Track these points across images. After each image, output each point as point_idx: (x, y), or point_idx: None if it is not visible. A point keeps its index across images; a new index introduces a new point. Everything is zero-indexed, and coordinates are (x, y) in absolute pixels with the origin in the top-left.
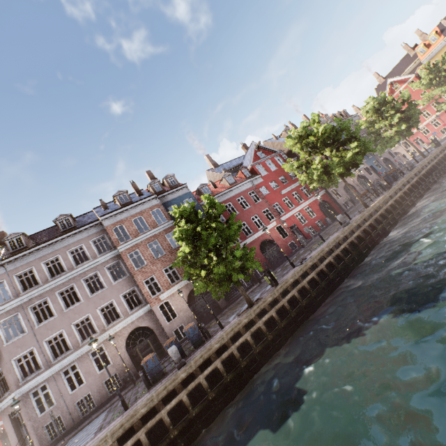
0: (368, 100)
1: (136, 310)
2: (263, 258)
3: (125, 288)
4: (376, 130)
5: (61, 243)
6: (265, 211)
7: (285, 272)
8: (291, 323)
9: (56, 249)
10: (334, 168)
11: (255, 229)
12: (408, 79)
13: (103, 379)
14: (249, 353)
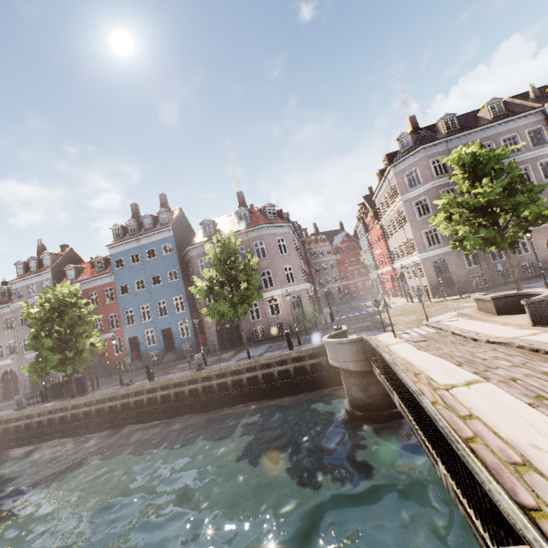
0: None
1: None
2: None
3: None
4: None
5: (496, 129)
6: None
7: None
8: None
9: (490, 134)
10: None
11: None
12: None
13: (521, 262)
14: None
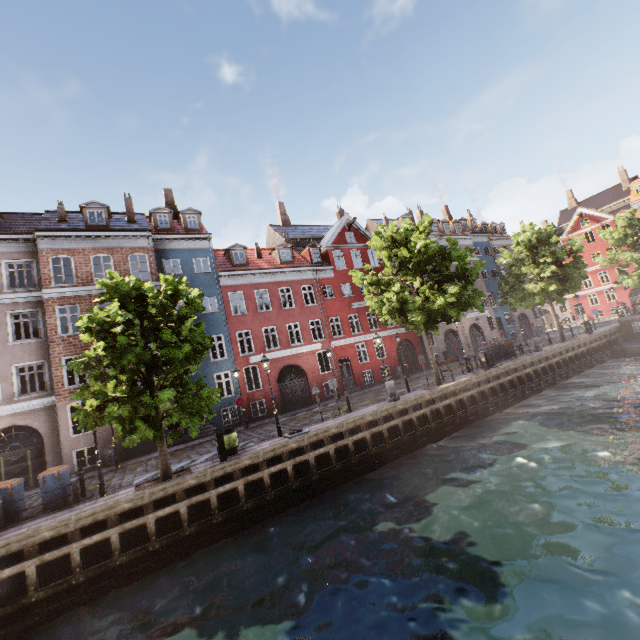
0: (527, 226)
1: (29, 397)
2: (277, 390)
3: (28, 358)
4: (521, 274)
5: None
6: (314, 322)
7: (273, 434)
8: (210, 530)
9: None
10: (412, 311)
11: (285, 343)
12: (603, 220)
13: None
14: (103, 562)
